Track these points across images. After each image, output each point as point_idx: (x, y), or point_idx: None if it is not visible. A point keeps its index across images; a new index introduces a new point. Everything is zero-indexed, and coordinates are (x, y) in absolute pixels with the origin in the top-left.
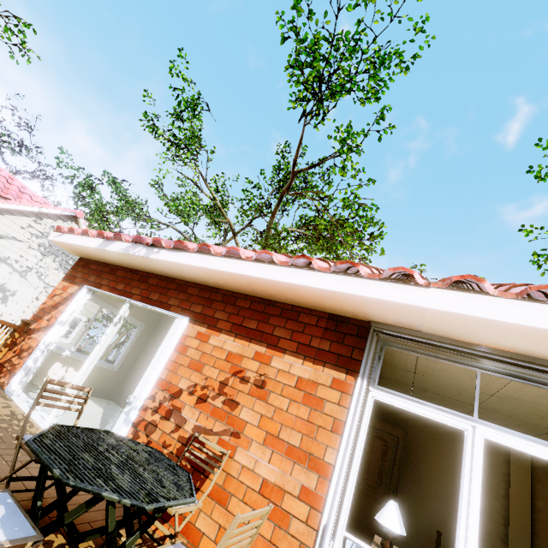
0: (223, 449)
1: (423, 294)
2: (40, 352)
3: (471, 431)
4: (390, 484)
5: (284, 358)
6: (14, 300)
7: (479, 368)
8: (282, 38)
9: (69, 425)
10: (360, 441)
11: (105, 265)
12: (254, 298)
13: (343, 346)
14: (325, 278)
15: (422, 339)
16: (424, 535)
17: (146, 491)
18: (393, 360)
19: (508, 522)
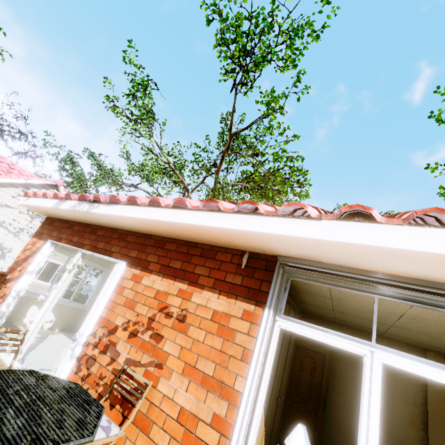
0: (146, 380)
1: (315, 227)
2: (12, 298)
3: (369, 357)
4: (319, 397)
5: (203, 293)
6: (11, 255)
7: (376, 294)
8: (208, 20)
9: (36, 359)
10: (267, 369)
11: (65, 222)
12: (180, 241)
13: (253, 280)
14: (230, 218)
15: (323, 269)
16: (352, 441)
17: (36, 435)
18: (310, 288)
19: (427, 427)
